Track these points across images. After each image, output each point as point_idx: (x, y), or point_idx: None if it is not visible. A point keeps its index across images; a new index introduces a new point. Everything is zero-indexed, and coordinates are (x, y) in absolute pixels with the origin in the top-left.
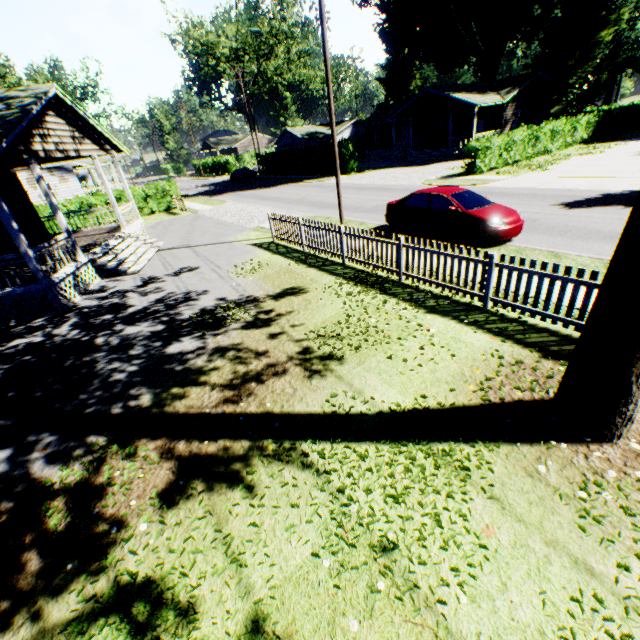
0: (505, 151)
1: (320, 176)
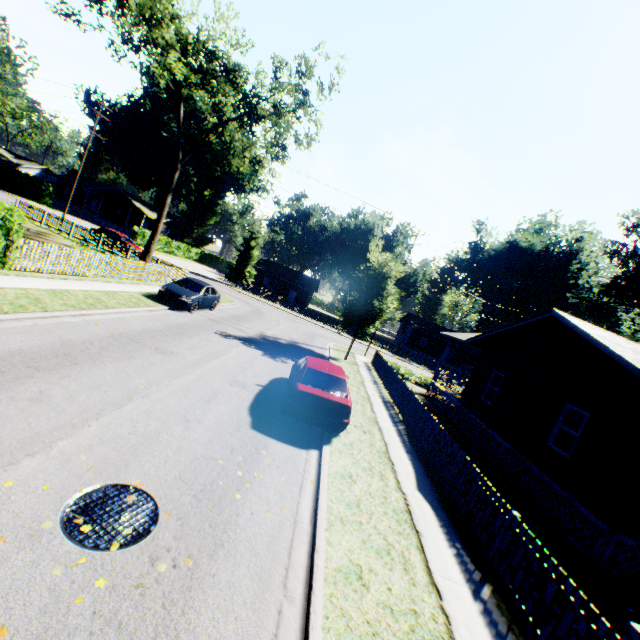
0: None
1: (10, 192)
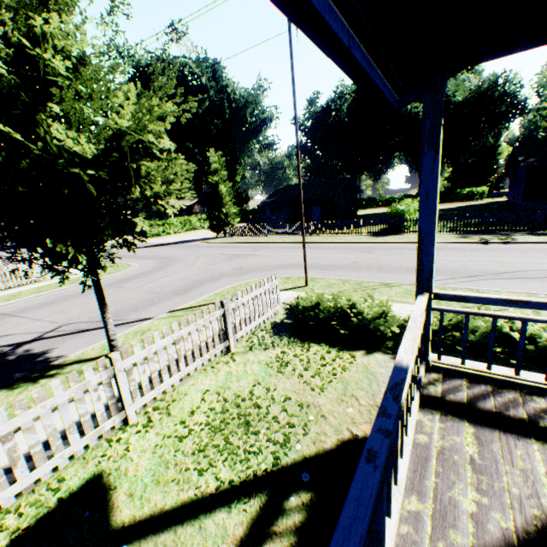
0: (168, 227)
1: None
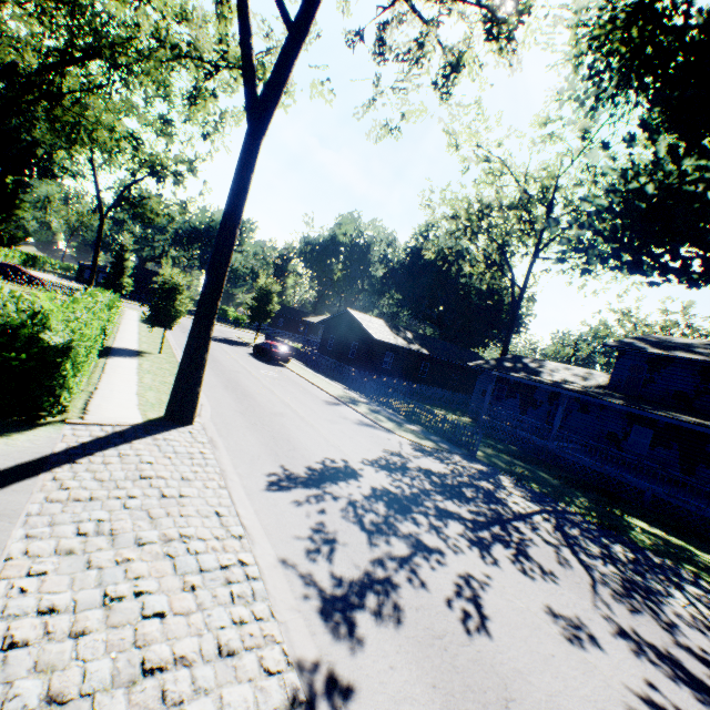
0: None
1: None
